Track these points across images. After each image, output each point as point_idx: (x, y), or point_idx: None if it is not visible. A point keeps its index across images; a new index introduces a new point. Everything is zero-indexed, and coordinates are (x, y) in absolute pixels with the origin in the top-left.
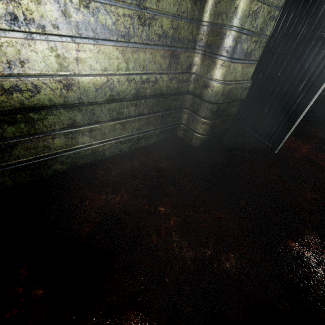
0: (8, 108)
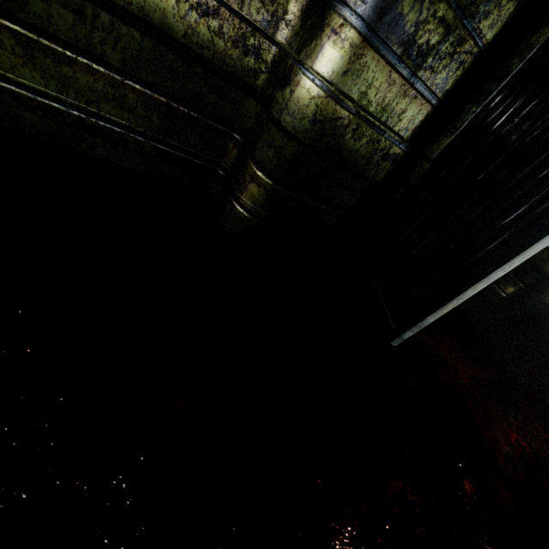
0: None
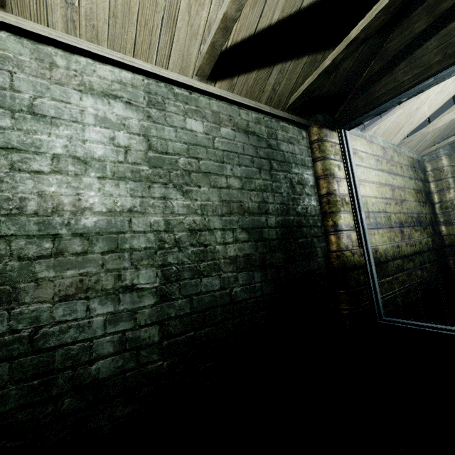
0: (412, 253)
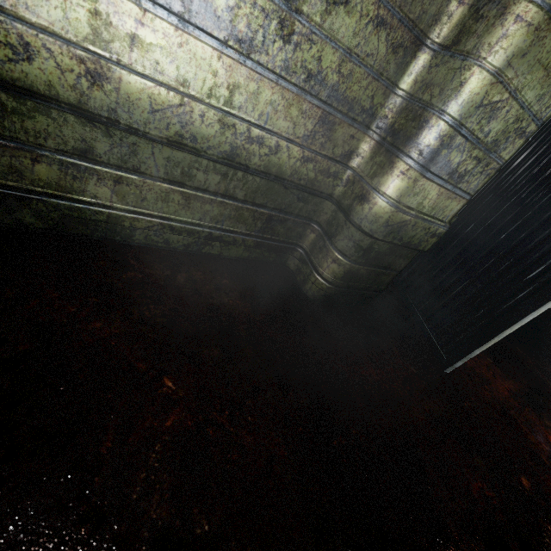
0: None
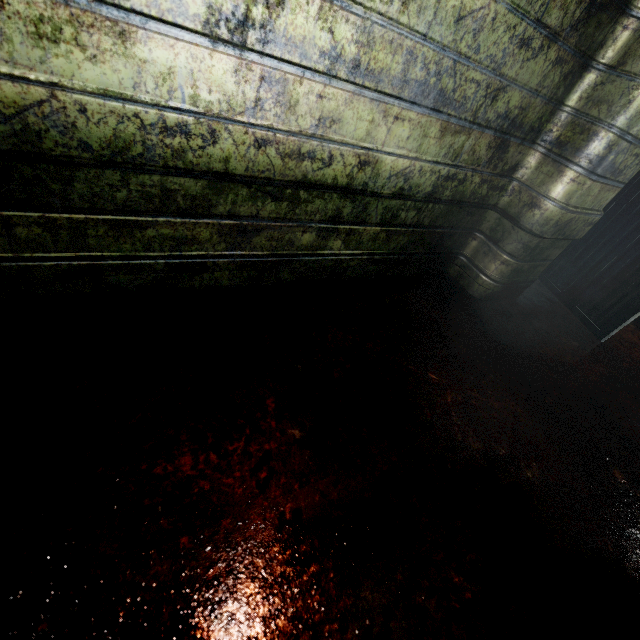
0: (288, 179)
